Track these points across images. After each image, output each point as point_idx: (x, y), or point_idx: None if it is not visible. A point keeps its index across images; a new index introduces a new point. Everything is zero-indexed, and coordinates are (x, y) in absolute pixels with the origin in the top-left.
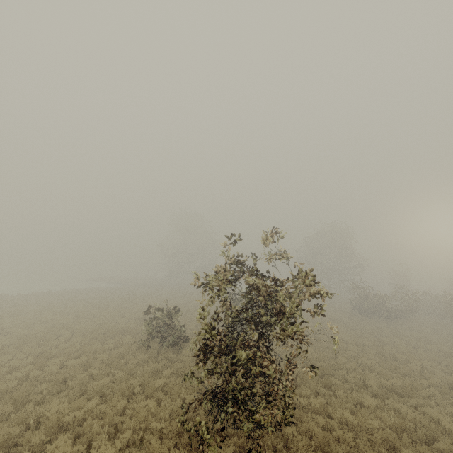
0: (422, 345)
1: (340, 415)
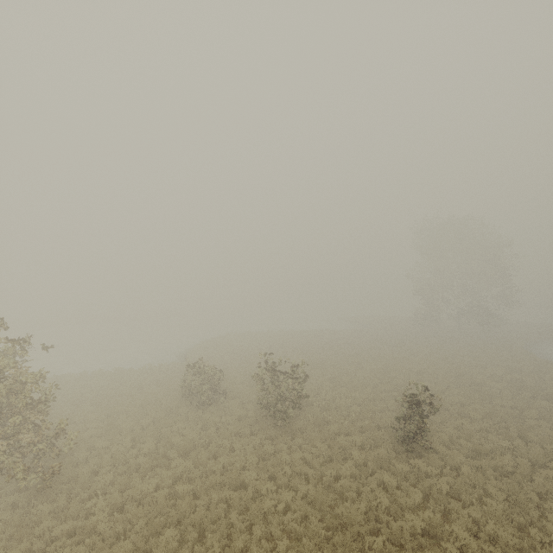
0: None
1: (74, 551)
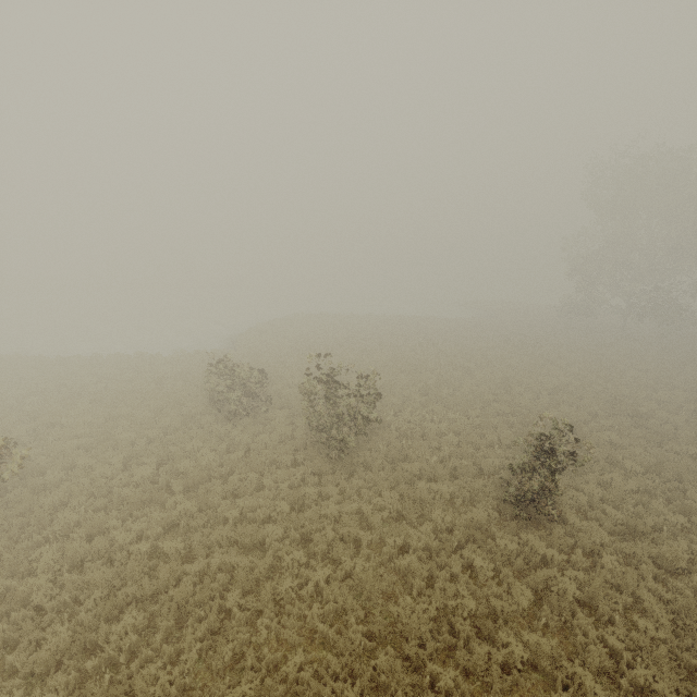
0: None
1: None
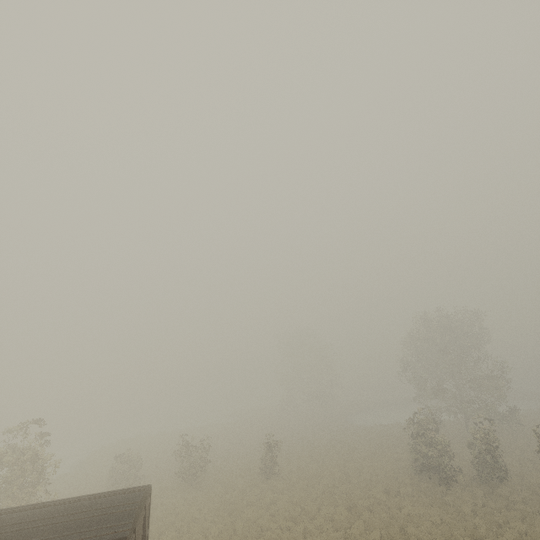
0: (358, 528)
1: None
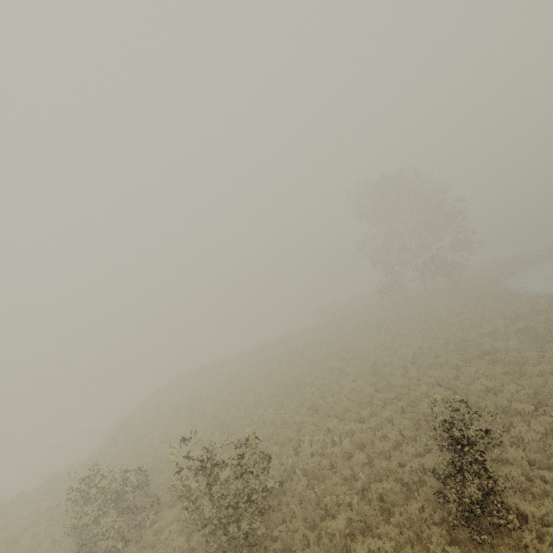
0: None
1: None
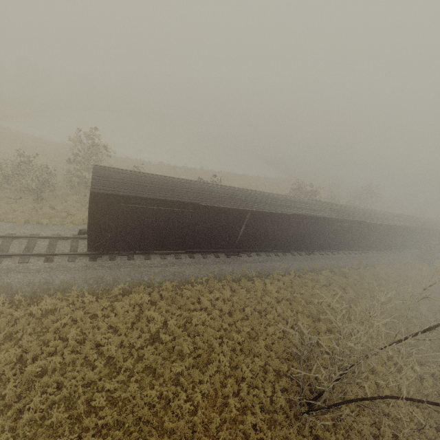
0: None
1: None
